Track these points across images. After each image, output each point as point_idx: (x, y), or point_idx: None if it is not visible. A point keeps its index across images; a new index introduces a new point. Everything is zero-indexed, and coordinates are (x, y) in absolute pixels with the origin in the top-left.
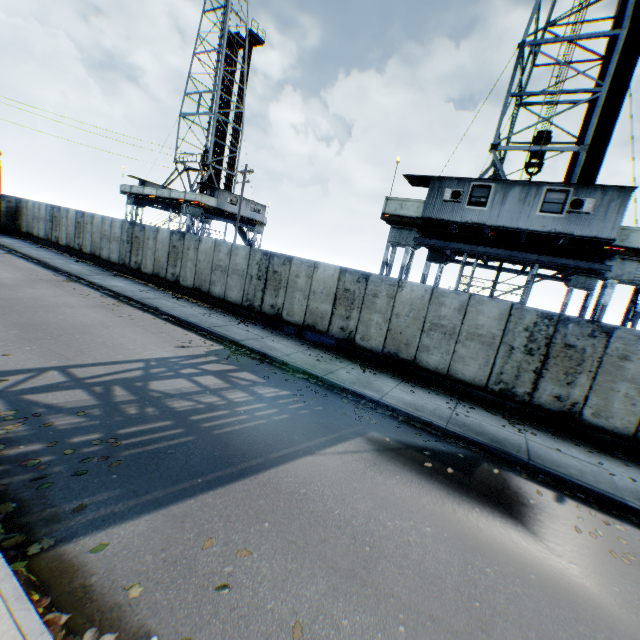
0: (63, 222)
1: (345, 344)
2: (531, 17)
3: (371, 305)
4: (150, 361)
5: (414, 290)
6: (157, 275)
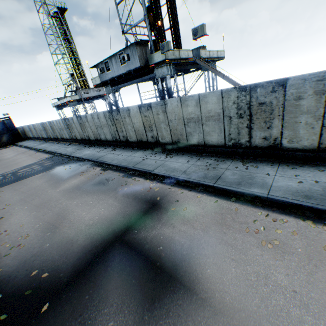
0: (32, 130)
1: (89, 141)
2: None
3: (86, 126)
4: (25, 166)
5: (89, 116)
6: (54, 138)
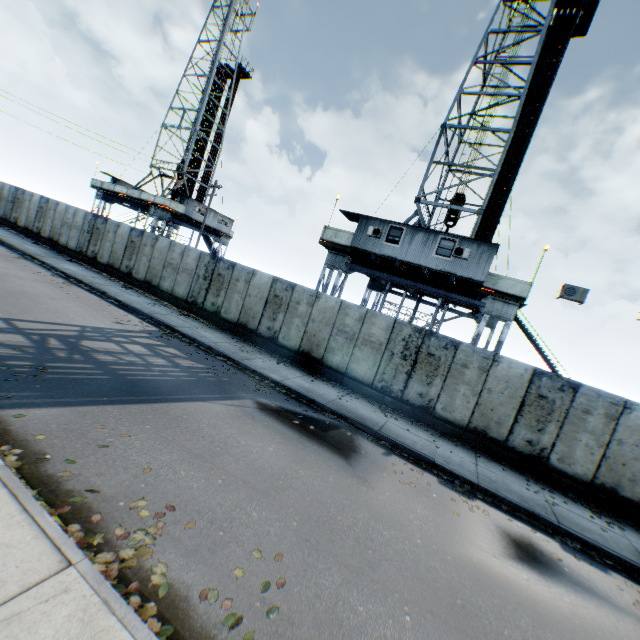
0: (26, 205)
1: (270, 342)
2: (452, 106)
3: (294, 310)
4: (87, 327)
5: (328, 301)
6: (112, 265)
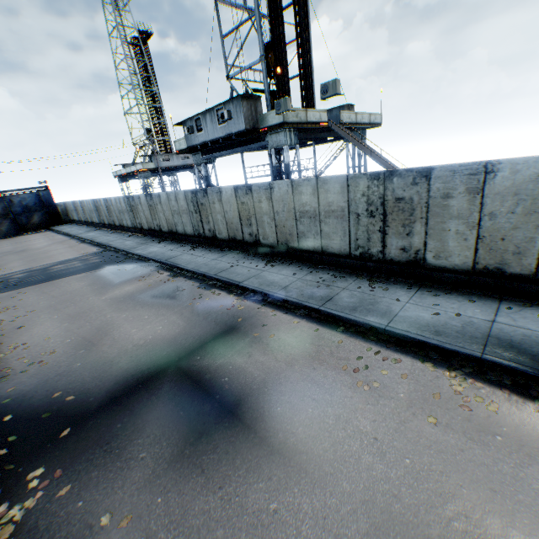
0: (79, 209)
1: (160, 233)
2: None
3: (158, 210)
4: (62, 261)
5: (163, 196)
6: (110, 224)
